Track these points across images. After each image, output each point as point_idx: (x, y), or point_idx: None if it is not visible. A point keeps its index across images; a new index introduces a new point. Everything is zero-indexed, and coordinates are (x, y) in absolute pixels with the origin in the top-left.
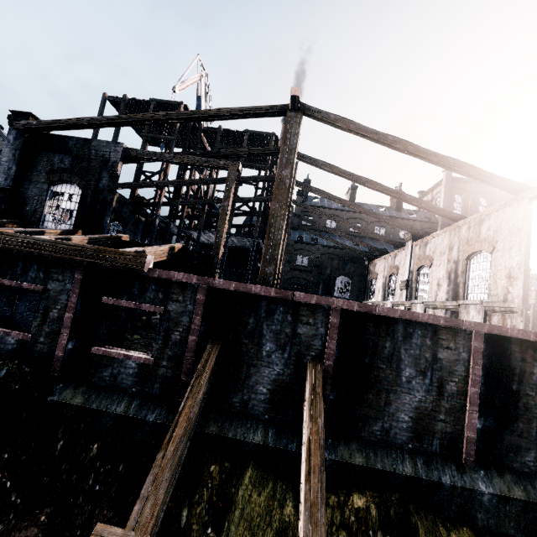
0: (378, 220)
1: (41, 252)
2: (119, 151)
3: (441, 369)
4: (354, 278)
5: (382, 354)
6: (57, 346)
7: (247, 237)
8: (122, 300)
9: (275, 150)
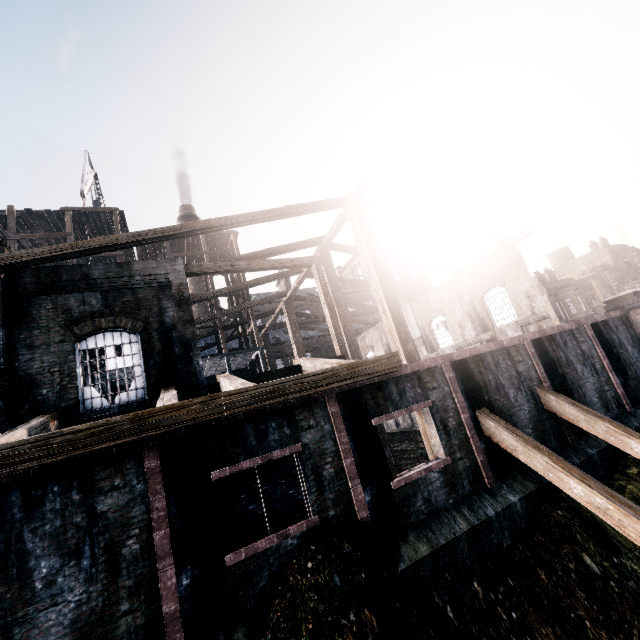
0: None
1: (288, 398)
2: (180, 270)
3: (588, 357)
4: None
5: (563, 362)
6: (356, 507)
7: (251, 350)
8: (393, 412)
9: (311, 242)
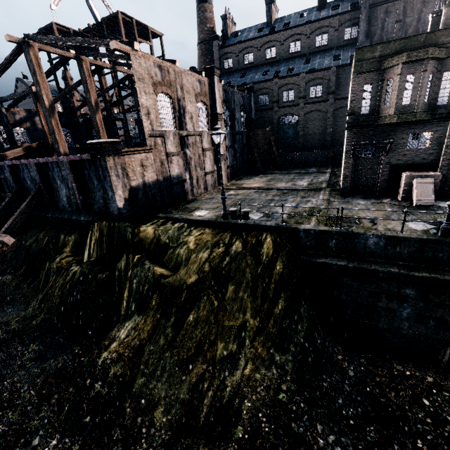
0: (291, 34)
1: None
2: None
3: (65, 179)
4: None
5: (51, 178)
6: None
7: (132, 111)
8: None
9: (64, 59)
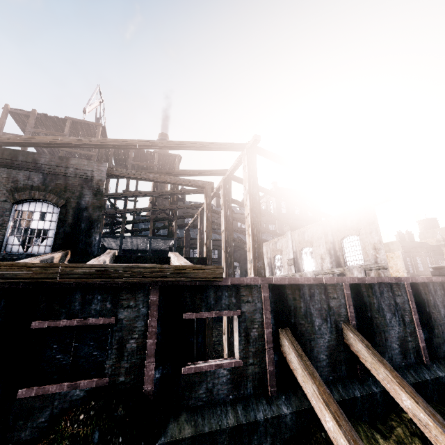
0: (239, 217)
1: (114, 280)
2: (103, 170)
3: (400, 309)
4: (241, 261)
5: (374, 308)
6: (144, 380)
7: (168, 238)
8: (204, 312)
9: (217, 172)
